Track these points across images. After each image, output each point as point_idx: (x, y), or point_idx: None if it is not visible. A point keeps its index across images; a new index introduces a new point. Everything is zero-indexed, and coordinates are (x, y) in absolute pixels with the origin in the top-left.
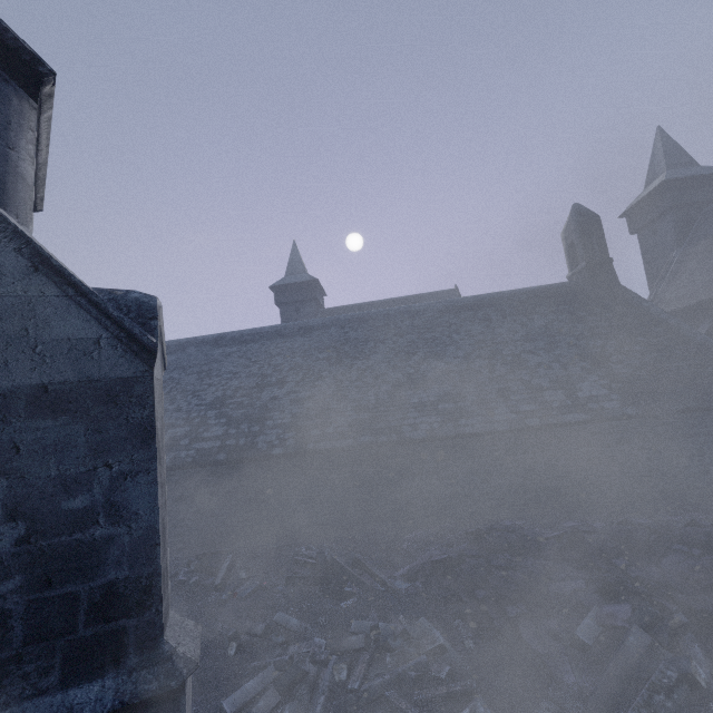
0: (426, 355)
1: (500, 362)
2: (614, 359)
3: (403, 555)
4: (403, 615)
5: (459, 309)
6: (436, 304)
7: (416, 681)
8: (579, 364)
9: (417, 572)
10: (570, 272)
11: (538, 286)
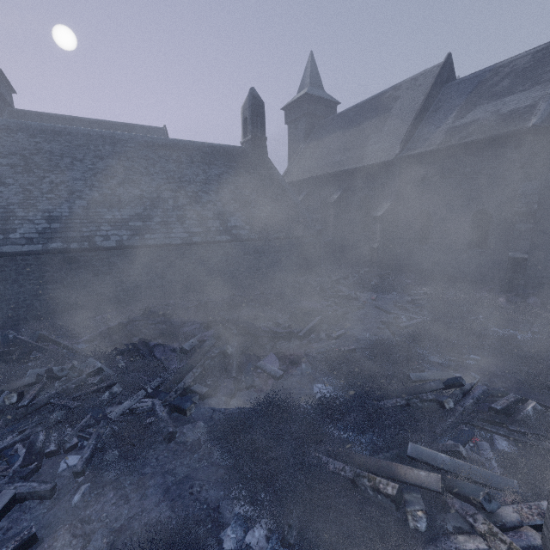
0: (123, 181)
1: (183, 196)
2: (253, 205)
3: (88, 328)
4: (78, 361)
5: (158, 147)
6: (138, 137)
7: (75, 389)
8: (233, 205)
9: (96, 336)
10: (243, 140)
11: (221, 144)
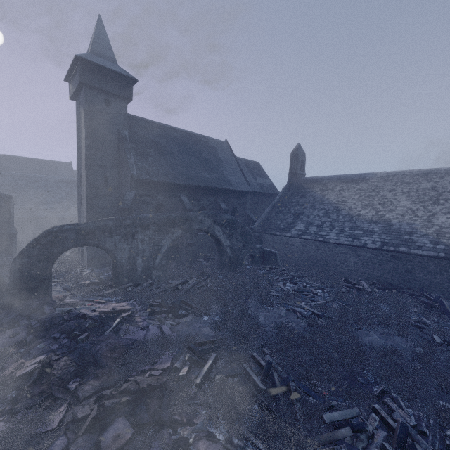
0: (48, 196)
1: (72, 201)
2: None
3: None
4: None
5: (64, 182)
6: (56, 178)
7: None
8: None
9: None
10: None
11: None
